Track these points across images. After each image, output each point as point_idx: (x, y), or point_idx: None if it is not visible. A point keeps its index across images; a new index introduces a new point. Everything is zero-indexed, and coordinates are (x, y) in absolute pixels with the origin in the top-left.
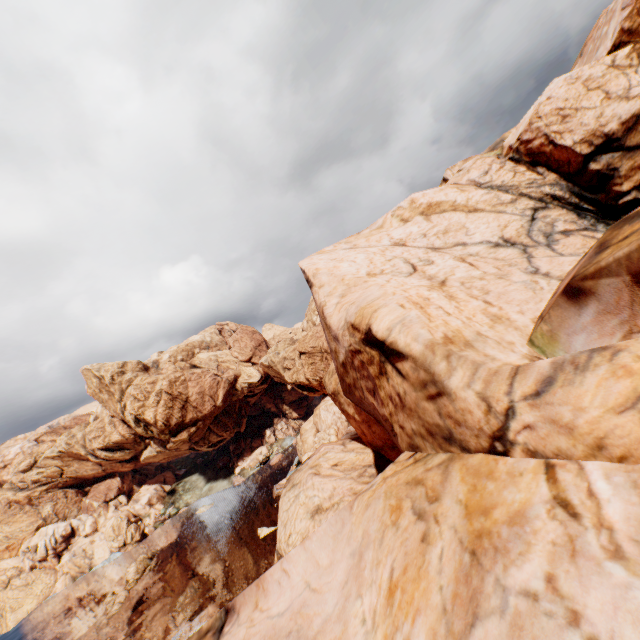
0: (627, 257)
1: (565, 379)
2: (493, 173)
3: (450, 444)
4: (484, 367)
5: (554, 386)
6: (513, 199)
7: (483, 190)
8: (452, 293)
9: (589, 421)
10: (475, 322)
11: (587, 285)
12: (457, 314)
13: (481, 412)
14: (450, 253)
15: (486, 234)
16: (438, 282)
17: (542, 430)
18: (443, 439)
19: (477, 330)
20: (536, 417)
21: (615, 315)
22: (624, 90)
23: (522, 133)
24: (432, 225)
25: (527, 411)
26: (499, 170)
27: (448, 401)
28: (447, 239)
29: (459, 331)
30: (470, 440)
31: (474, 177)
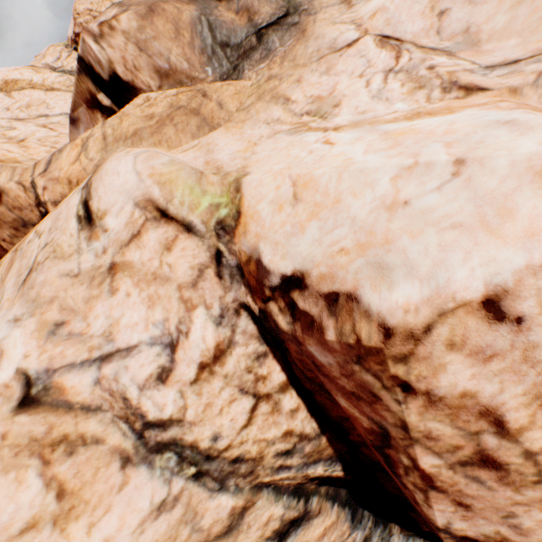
0: (78, 92)
1: (56, 159)
2: (64, 60)
3: (29, 228)
4: (20, 168)
5: (52, 164)
6: None
7: (58, 73)
8: (27, 145)
9: (65, 173)
10: (36, 156)
11: (76, 115)
12: (22, 153)
13: (24, 193)
14: (34, 122)
15: (65, 108)
16: (18, 141)
17: (51, 187)
18: (24, 227)
19: (33, 158)
20: (44, 180)
21: (90, 129)
22: None
23: (75, 27)
24: (16, 101)
25: (41, 180)
26: (68, 58)
27: (7, 197)
28: (31, 112)
29: (15, 158)
30: (33, 217)
31: (50, 62)
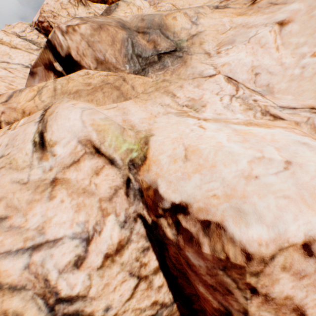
0: (40, 58)
1: (16, 95)
2: (27, 33)
3: None
4: None
5: (13, 98)
6: (38, 49)
7: (21, 39)
8: None
9: (21, 105)
10: None
11: (35, 70)
12: None
13: None
14: None
15: (22, 61)
16: None
17: (8, 112)
18: None
19: None
20: (4, 107)
21: (43, 80)
22: (74, 15)
23: (39, 17)
24: None
25: (1, 106)
26: (31, 32)
27: None
28: None
29: None
30: None
31: (17, 32)
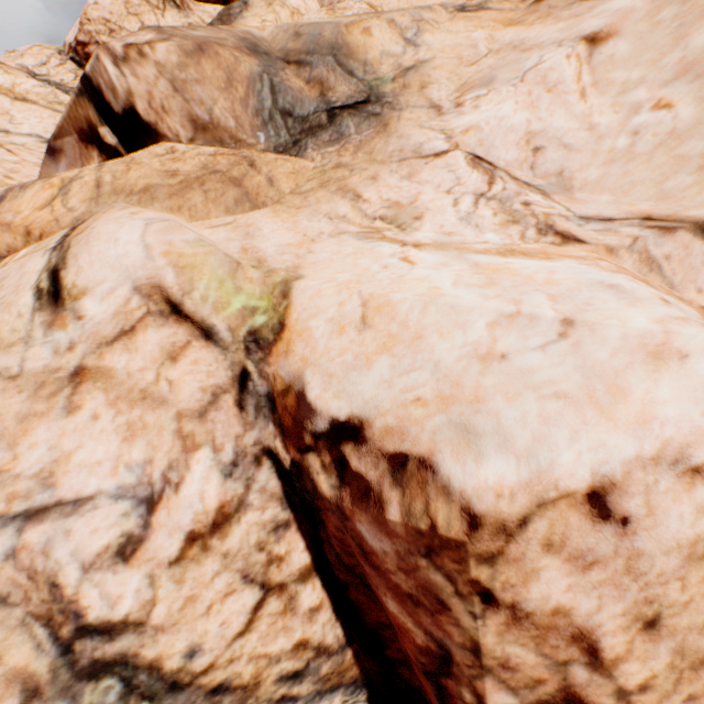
0: (70, 117)
1: (14, 196)
2: (52, 67)
3: None
4: None
5: (6, 202)
6: None
7: (39, 82)
8: None
9: (24, 219)
10: None
11: (59, 144)
12: None
13: None
14: None
15: (39, 128)
16: None
17: None
18: None
19: None
20: None
21: (76, 167)
22: None
23: (79, 33)
24: None
25: None
26: (59, 67)
27: None
28: None
29: None
30: None
31: (30, 65)
